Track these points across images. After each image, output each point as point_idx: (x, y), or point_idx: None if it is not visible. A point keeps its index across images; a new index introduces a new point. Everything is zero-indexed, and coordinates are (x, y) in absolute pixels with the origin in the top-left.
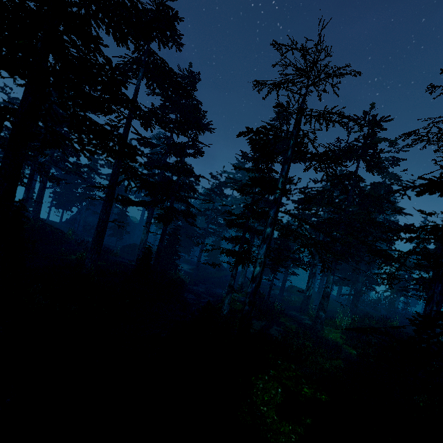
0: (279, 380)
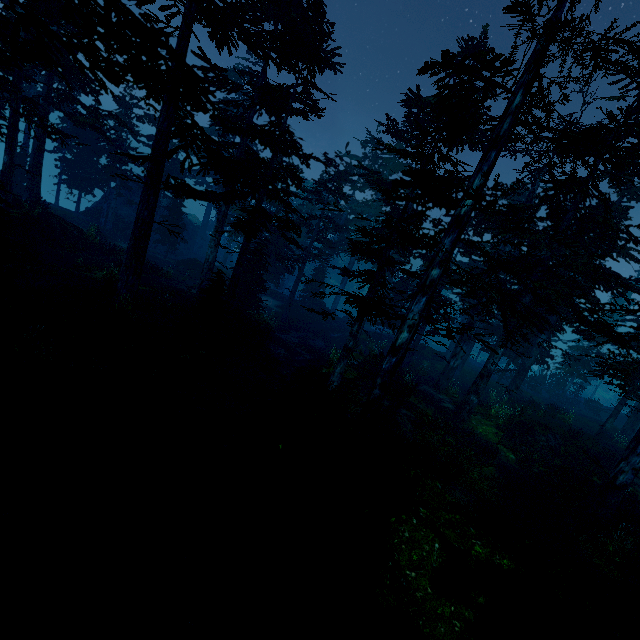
0: (436, 527)
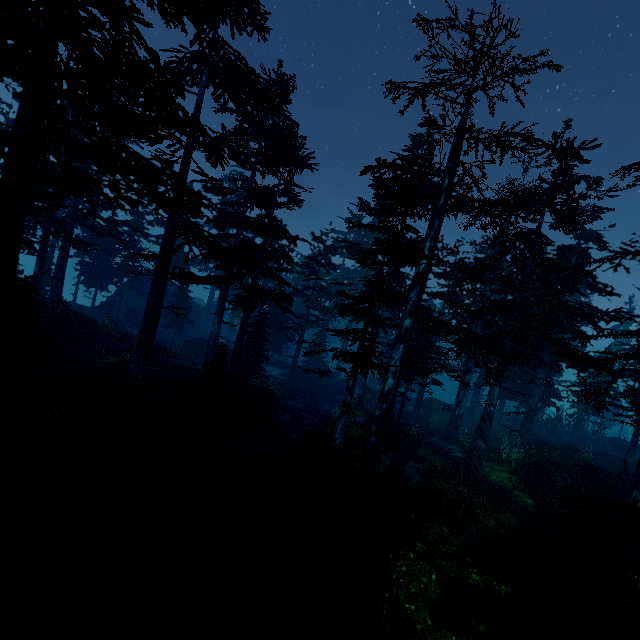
0: (432, 559)
